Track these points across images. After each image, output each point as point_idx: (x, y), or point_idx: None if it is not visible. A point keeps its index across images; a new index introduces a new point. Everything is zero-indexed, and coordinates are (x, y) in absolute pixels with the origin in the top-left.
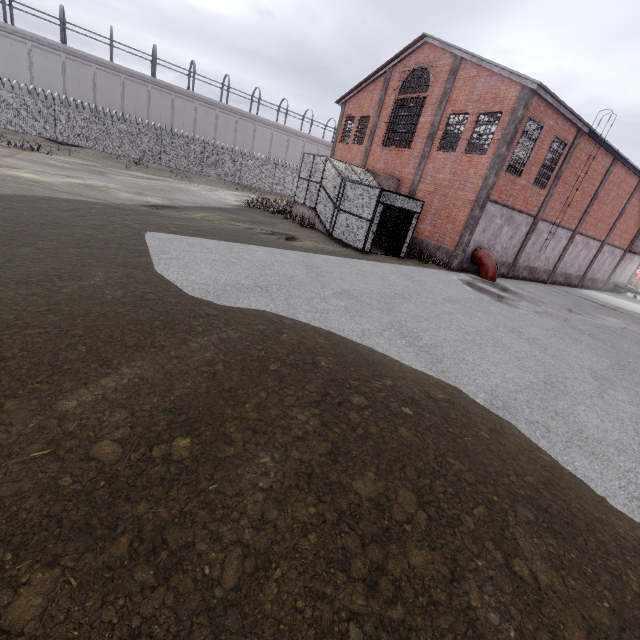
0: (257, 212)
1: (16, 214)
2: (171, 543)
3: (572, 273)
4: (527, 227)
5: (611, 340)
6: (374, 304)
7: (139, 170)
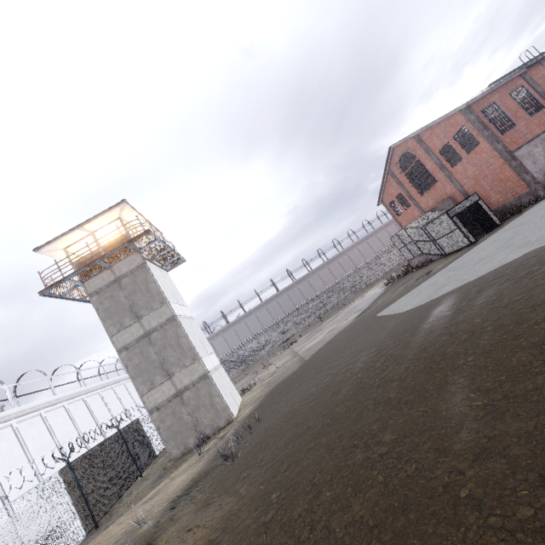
0: (396, 283)
1: (337, 342)
2: (477, 305)
3: None
4: None
5: None
6: (497, 252)
7: (326, 319)
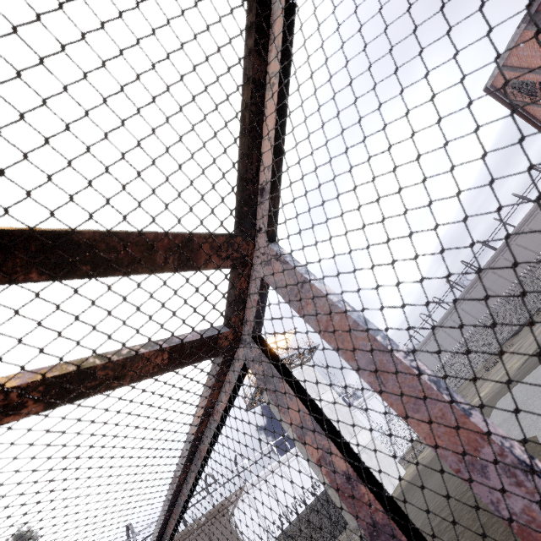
0: None
1: None
2: None
3: None
4: None
5: None
6: None
7: None
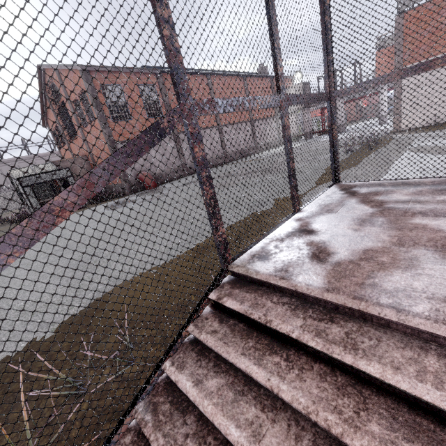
0: None
1: None
2: None
3: (244, 148)
4: (172, 142)
5: (174, 197)
6: None
7: None
